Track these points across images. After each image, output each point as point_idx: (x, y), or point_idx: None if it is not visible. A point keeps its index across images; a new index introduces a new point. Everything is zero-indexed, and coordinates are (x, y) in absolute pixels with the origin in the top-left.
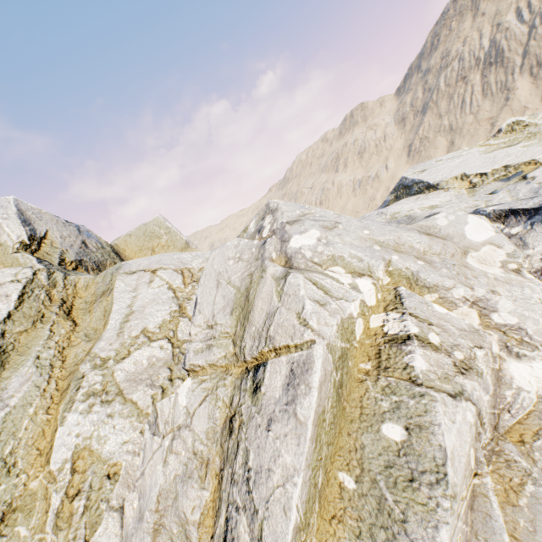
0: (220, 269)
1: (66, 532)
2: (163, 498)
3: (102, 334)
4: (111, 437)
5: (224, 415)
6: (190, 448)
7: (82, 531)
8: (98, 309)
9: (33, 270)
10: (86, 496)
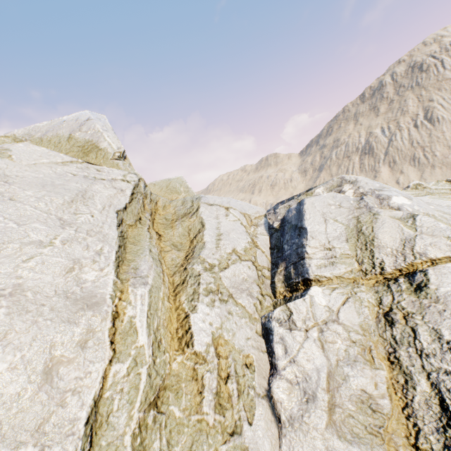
0: (323, 210)
1: (230, 412)
2: (331, 379)
3: (199, 245)
4: (236, 331)
5: (374, 312)
6: (346, 337)
7: (243, 413)
8: (181, 227)
9: (138, 177)
10: (235, 381)
